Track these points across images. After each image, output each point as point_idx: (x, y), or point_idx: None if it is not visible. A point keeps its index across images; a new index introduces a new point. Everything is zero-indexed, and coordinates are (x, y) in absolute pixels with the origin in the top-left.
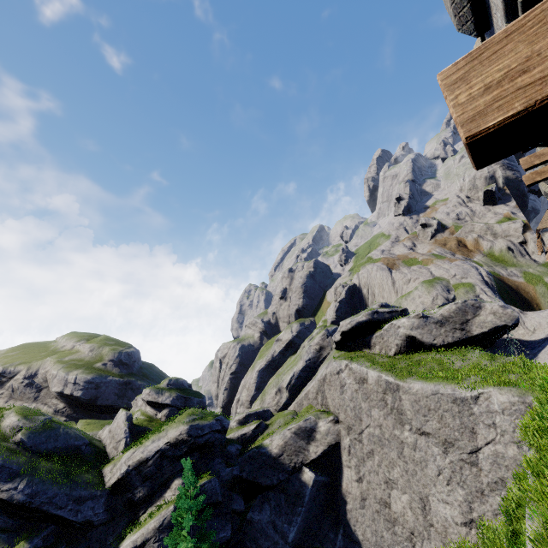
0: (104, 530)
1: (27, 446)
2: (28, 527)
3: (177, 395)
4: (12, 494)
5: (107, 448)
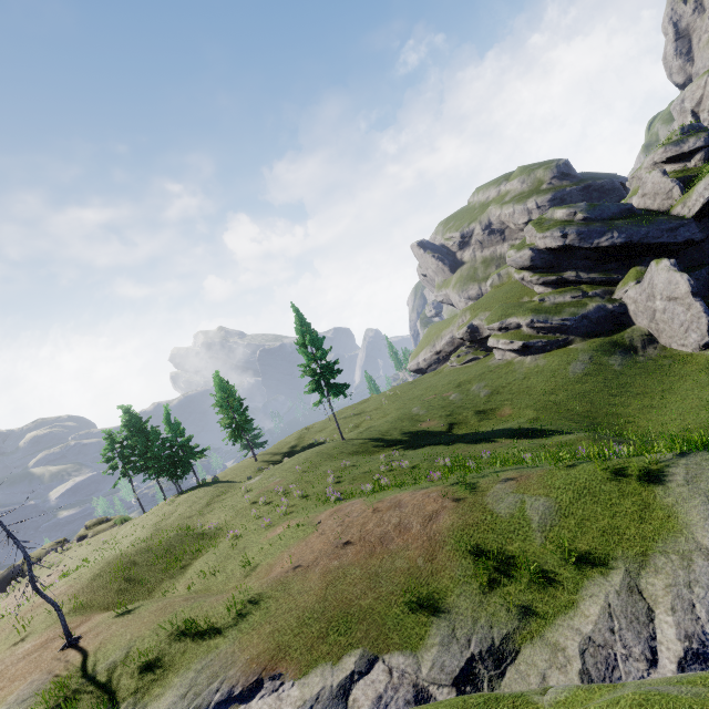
0: (696, 251)
1: (592, 219)
2: (625, 265)
3: (707, 134)
4: (611, 241)
5: (651, 207)
